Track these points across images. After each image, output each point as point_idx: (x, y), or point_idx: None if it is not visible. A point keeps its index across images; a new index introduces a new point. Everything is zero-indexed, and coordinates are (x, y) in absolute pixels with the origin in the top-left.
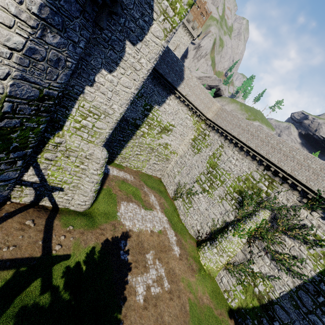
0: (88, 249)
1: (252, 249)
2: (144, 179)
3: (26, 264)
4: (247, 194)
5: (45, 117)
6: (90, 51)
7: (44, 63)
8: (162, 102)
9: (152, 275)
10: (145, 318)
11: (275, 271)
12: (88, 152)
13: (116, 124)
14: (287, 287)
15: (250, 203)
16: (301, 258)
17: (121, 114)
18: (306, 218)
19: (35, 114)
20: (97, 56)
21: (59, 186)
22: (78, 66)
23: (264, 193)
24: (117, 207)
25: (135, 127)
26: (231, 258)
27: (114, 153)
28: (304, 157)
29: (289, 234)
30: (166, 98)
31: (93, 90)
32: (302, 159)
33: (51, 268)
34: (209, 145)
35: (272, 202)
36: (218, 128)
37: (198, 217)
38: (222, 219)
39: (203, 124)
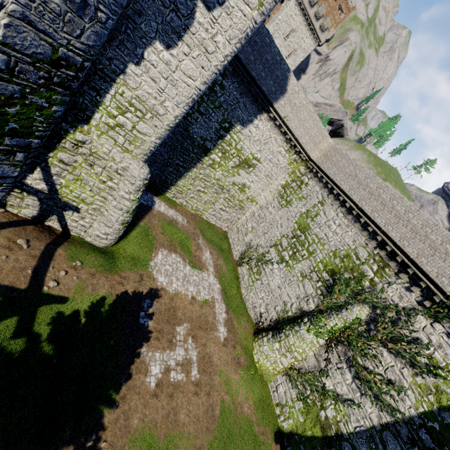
0: (95, 297)
1: (331, 356)
2: (202, 227)
3: (2, 293)
4: (342, 277)
5: (61, 95)
6: (142, 8)
7: (61, 2)
8: (248, 121)
9: (177, 356)
10: (151, 409)
11: (356, 395)
12: (120, 164)
13: (167, 131)
14: (369, 421)
15: (343, 291)
16: (400, 386)
17: (177, 117)
18: (423, 330)
19: (45, 86)
20: (151, 18)
21: (74, 204)
22: (122, 29)
23: (368, 280)
24: (152, 254)
25: (203, 151)
26: (298, 361)
27: (167, 181)
28: (443, 239)
29: (391, 347)
30: (255, 117)
31: (139, 72)
32: (439, 242)
33: (36, 308)
34: (305, 199)
35: (376, 296)
36: (322, 175)
37: (265, 295)
38: (297, 304)
39: (303, 166)
